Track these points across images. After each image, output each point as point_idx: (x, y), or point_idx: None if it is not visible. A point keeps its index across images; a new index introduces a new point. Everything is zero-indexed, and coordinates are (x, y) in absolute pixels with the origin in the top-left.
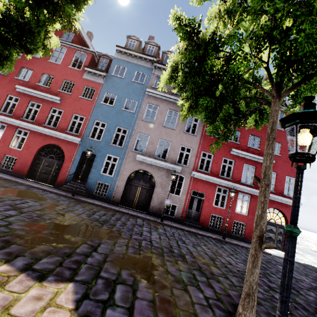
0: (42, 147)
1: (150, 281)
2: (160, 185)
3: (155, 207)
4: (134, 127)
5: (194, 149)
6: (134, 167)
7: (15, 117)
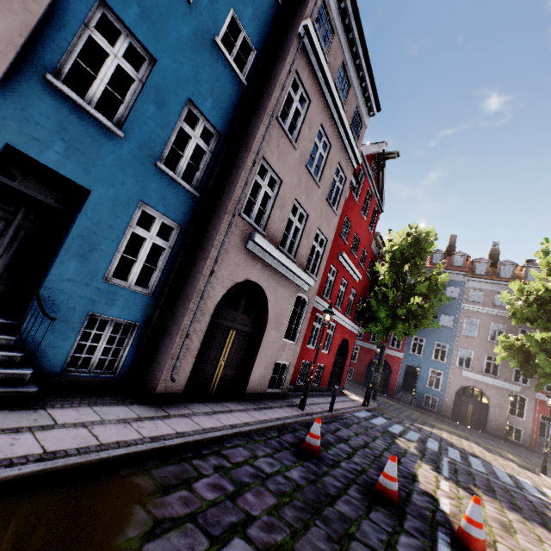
0: (370, 360)
1: (506, 455)
2: (495, 404)
3: (493, 427)
4: (454, 342)
5: None
6: (461, 383)
7: None
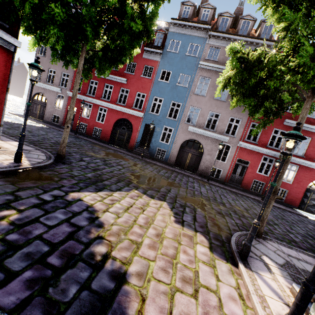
0: (117, 120)
1: (202, 209)
2: (207, 152)
3: (203, 170)
4: (187, 101)
5: (244, 120)
6: (186, 137)
7: (97, 97)
